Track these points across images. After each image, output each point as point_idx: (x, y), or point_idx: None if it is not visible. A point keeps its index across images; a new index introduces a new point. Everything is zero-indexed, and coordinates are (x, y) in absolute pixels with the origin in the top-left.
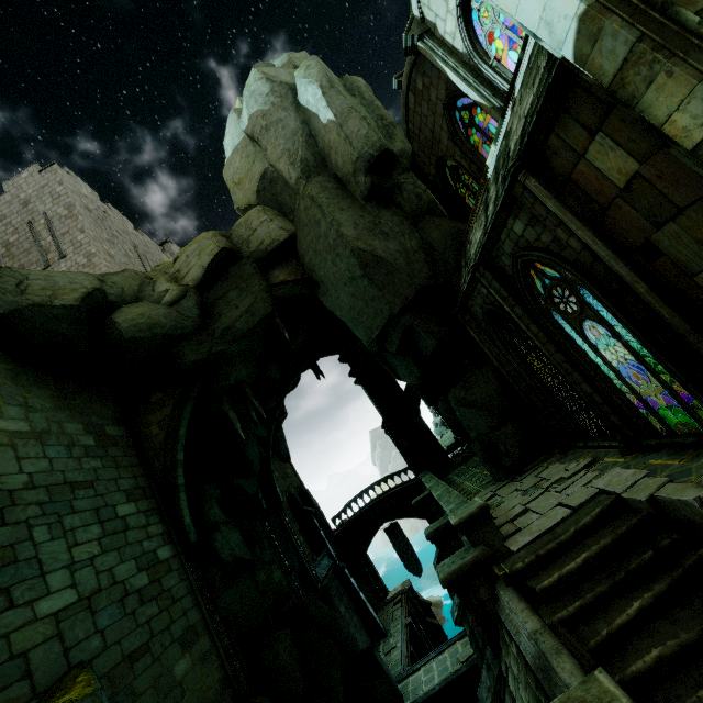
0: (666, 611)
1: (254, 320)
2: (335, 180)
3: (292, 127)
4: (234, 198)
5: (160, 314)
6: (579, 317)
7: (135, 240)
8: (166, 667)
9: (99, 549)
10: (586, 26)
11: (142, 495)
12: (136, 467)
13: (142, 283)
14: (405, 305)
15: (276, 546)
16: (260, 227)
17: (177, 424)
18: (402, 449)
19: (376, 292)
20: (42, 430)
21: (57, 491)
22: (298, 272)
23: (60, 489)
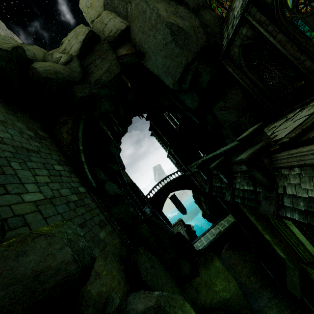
0: None
1: (111, 76)
2: None
3: None
4: (89, 16)
5: (60, 67)
6: None
7: None
8: (95, 233)
9: (49, 180)
10: None
11: (64, 164)
12: (58, 152)
13: (45, 54)
14: (195, 56)
15: (128, 199)
16: (109, 22)
17: (77, 131)
18: (179, 157)
19: (178, 51)
20: (2, 120)
21: (19, 150)
22: (132, 49)
23: (21, 149)
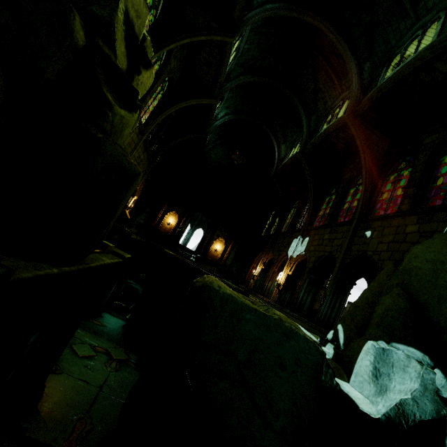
0: None
1: None
2: None
3: None
4: None
5: None
6: None
7: None
8: None
9: None
10: None
11: None
12: None
13: None
14: None
15: None
16: None
17: None
18: None
19: None
20: None
21: None
22: None
23: None
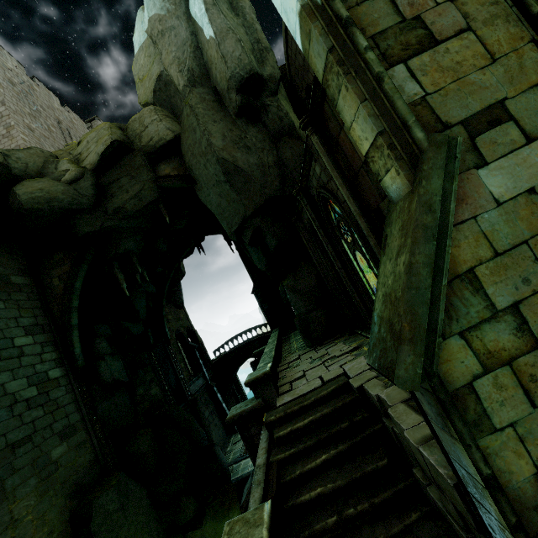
0: (341, 463)
1: (141, 204)
2: (213, 93)
3: (183, 37)
4: (138, 93)
5: (59, 191)
6: (353, 248)
7: (60, 115)
8: (44, 451)
9: None
10: (303, 24)
11: (40, 331)
12: (38, 309)
13: (46, 161)
14: (256, 210)
15: (157, 370)
16: (151, 125)
17: (73, 279)
18: (264, 310)
19: (235, 196)
20: None
21: None
22: (180, 169)
23: None
